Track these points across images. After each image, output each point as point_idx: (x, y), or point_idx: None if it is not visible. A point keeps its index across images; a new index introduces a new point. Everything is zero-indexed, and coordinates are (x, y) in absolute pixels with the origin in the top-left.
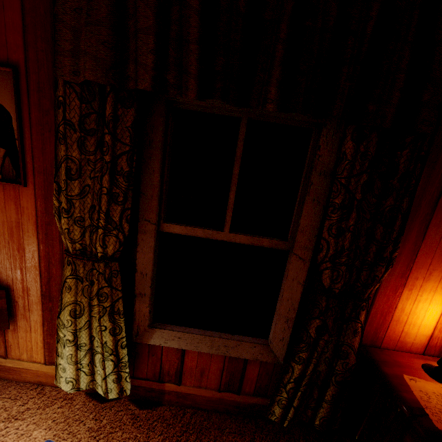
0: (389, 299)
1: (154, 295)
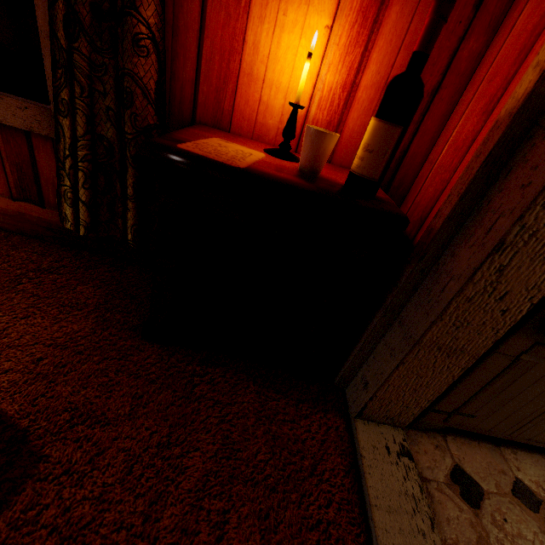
0: (230, 16)
1: None
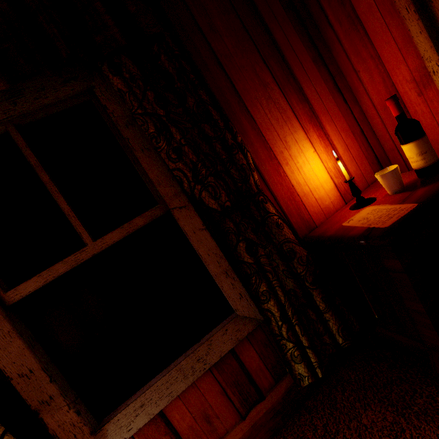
0: (281, 184)
1: (72, 389)
